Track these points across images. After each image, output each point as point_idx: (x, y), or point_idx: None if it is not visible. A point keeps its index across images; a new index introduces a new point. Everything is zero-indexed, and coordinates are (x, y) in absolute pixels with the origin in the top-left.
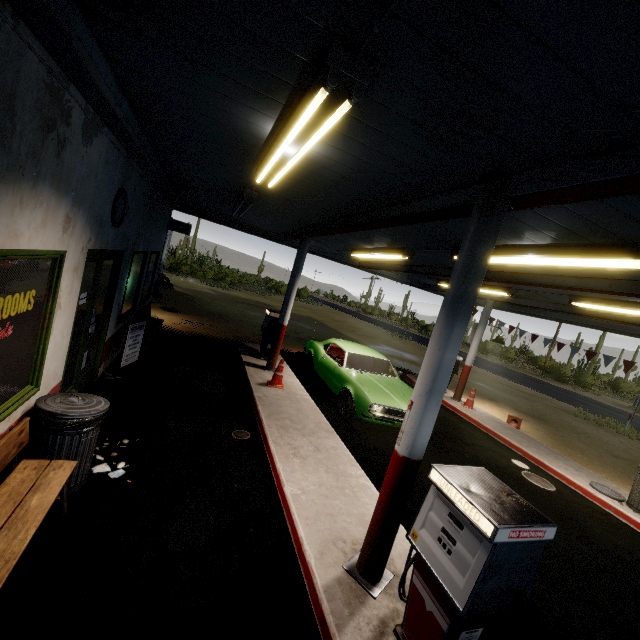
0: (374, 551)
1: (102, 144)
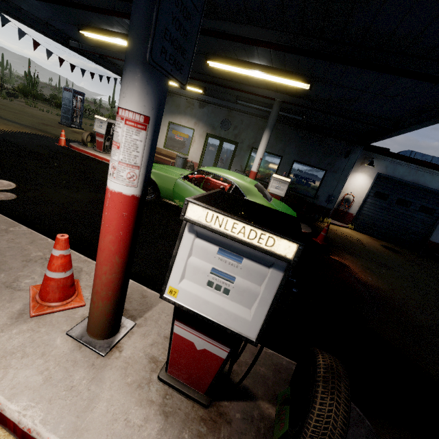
0: None
1: (209, 108)
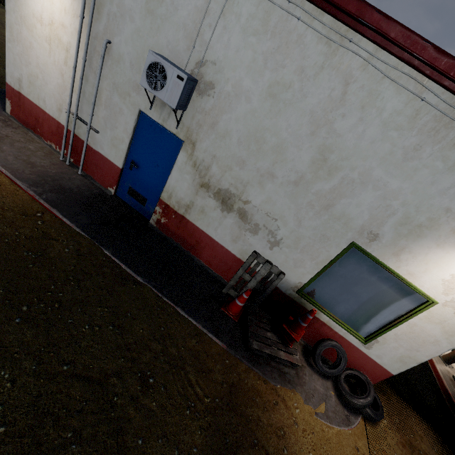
0: (453, 356)
1: None
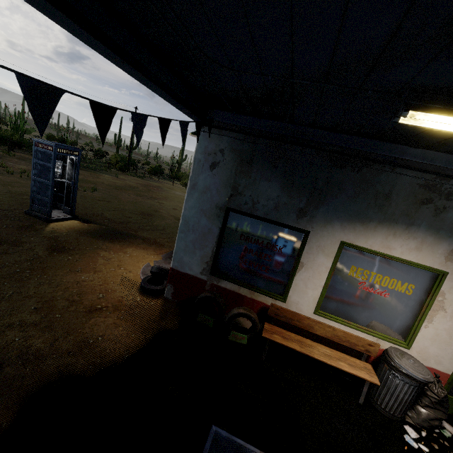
0: None
1: None
